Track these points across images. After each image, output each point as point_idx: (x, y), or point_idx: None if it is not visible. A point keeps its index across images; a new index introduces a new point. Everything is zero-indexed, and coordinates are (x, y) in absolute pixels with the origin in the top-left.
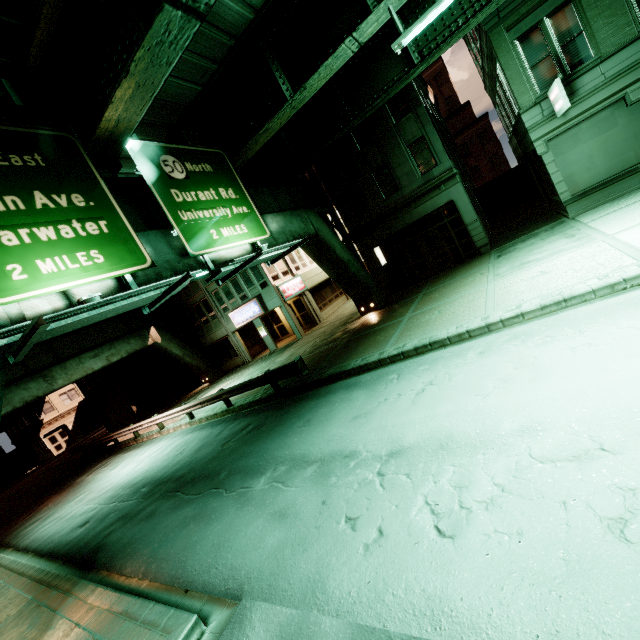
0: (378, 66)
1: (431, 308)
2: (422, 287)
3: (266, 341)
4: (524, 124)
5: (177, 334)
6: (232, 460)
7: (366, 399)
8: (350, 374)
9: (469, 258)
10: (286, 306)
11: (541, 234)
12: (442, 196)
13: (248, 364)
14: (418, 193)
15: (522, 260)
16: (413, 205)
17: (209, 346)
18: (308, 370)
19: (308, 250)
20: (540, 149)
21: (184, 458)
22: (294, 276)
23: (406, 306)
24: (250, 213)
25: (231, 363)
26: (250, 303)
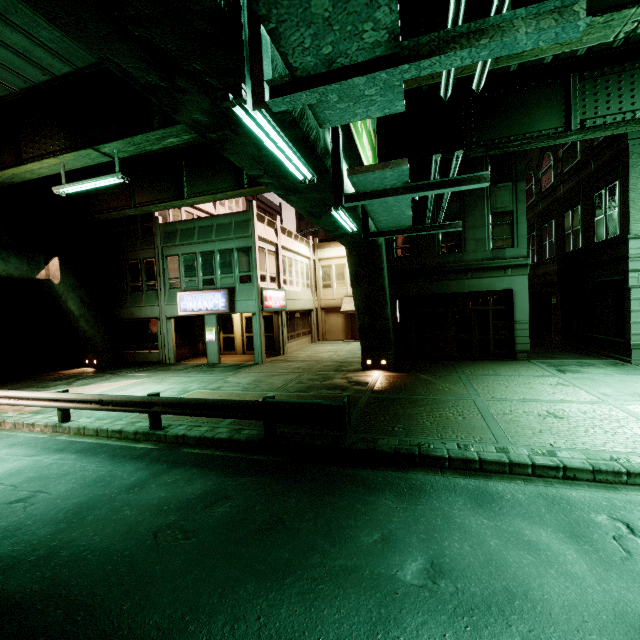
0: (530, 110)
1: (522, 402)
2: (450, 367)
3: (209, 347)
4: (626, 250)
5: (83, 286)
6: (211, 620)
7: (599, 567)
8: (439, 464)
9: (497, 357)
10: (261, 316)
11: (604, 367)
12: (504, 280)
13: (170, 366)
14: (480, 265)
15: (629, 389)
16: (469, 274)
17: (122, 321)
18: (349, 425)
19: (354, 260)
20: (633, 281)
21: (32, 524)
22: (279, 288)
23: (452, 383)
24: (375, 150)
25: (141, 355)
26: (216, 292)
